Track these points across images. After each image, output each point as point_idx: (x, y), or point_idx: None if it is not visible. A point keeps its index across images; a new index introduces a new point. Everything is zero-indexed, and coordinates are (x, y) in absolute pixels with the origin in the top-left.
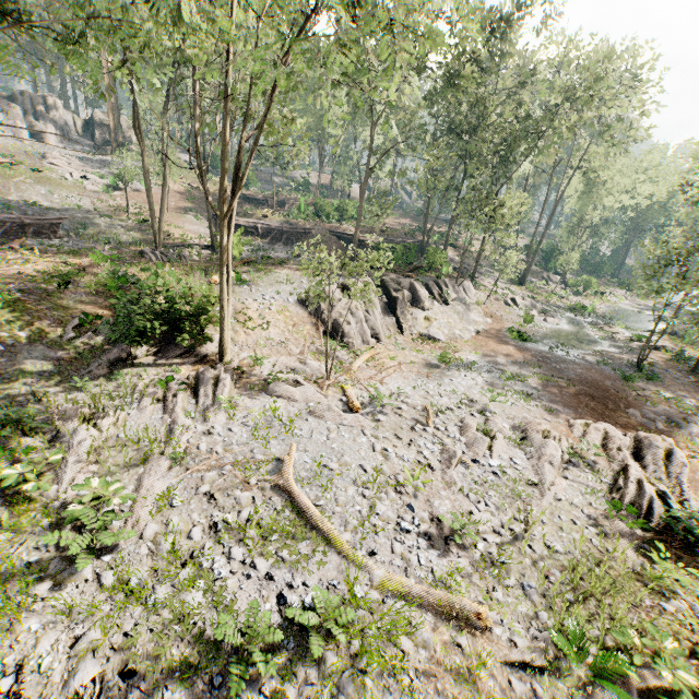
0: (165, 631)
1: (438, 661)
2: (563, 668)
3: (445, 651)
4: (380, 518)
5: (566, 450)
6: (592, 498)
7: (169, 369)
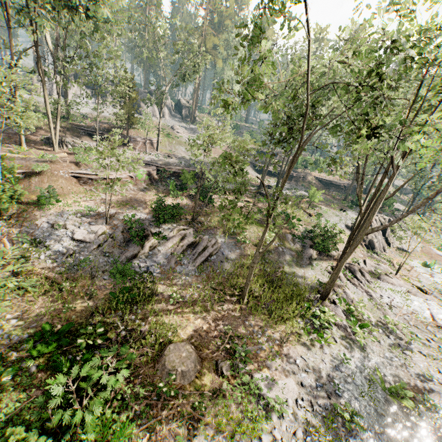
0: None
1: None
2: None
3: None
4: None
5: None
6: None
7: (327, 262)
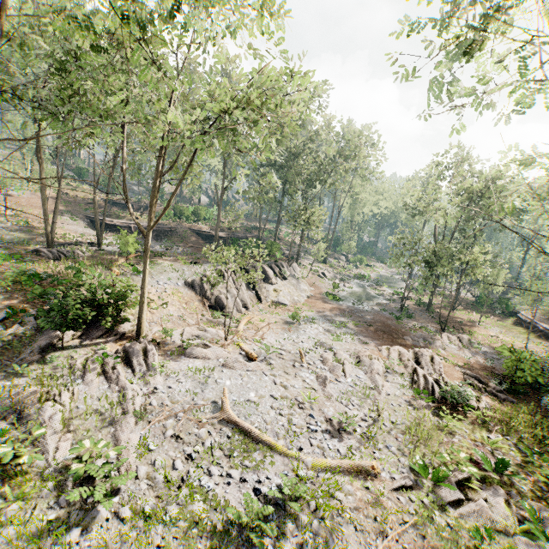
0: (186, 535)
1: (360, 500)
2: (420, 484)
3: (361, 493)
4: (297, 426)
5: (383, 365)
6: (404, 390)
7: (96, 348)
